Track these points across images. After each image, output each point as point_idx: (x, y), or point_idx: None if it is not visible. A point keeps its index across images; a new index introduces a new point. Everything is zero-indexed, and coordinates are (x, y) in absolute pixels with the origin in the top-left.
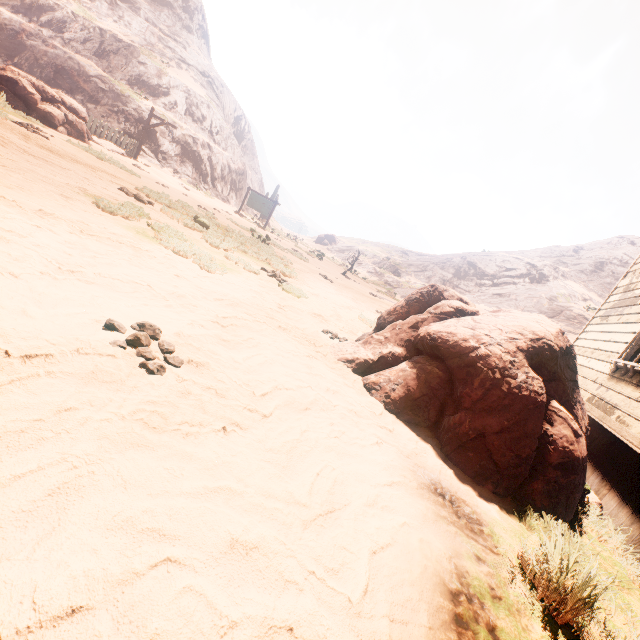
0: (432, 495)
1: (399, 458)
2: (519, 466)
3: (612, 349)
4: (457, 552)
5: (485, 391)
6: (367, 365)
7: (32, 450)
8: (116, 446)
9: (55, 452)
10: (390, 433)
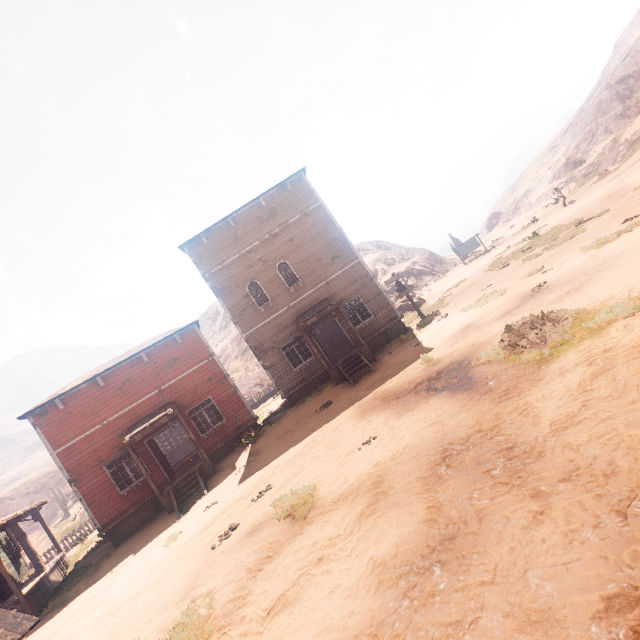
0: None
1: None
2: None
3: None
4: None
5: None
6: None
7: None
8: None
9: None
10: None
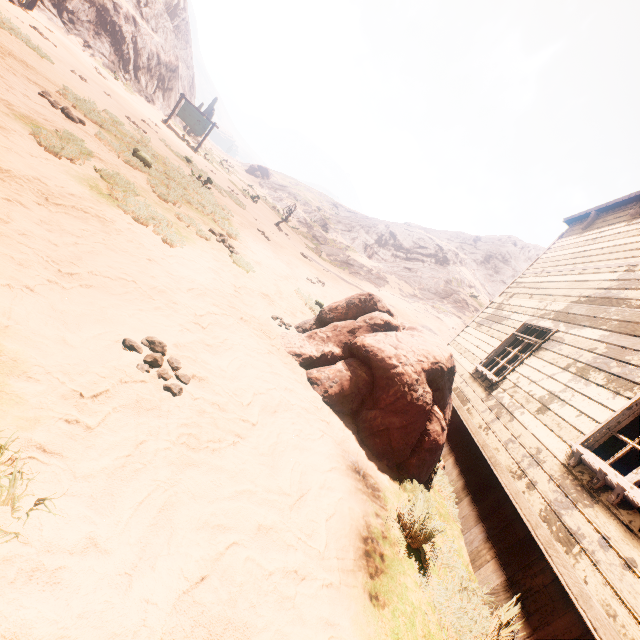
0: (354, 474)
1: (334, 447)
2: (406, 450)
3: (478, 354)
4: (367, 512)
5: (396, 399)
6: (311, 360)
7: (136, 480)
8: (178, 468)
9: (149, 480)
10: (328, 425)
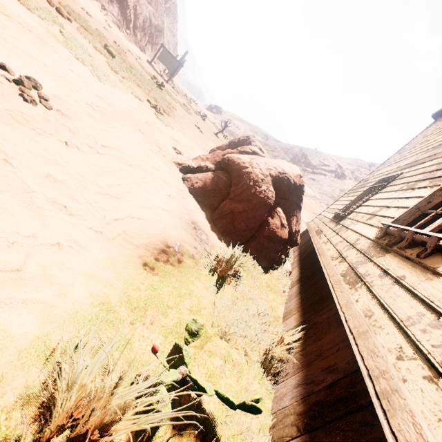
0: (188, 224)
1: (179, 207)
2: (246, 231)
3: (340, 208)
4: (184, 241)
5: (242, 190)
6: (189, 169)
7: None
8: None
9: None
10: (182, 198)
